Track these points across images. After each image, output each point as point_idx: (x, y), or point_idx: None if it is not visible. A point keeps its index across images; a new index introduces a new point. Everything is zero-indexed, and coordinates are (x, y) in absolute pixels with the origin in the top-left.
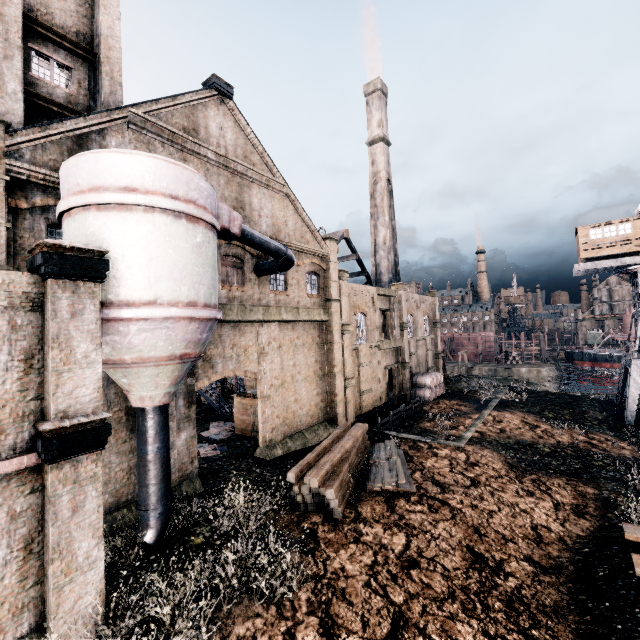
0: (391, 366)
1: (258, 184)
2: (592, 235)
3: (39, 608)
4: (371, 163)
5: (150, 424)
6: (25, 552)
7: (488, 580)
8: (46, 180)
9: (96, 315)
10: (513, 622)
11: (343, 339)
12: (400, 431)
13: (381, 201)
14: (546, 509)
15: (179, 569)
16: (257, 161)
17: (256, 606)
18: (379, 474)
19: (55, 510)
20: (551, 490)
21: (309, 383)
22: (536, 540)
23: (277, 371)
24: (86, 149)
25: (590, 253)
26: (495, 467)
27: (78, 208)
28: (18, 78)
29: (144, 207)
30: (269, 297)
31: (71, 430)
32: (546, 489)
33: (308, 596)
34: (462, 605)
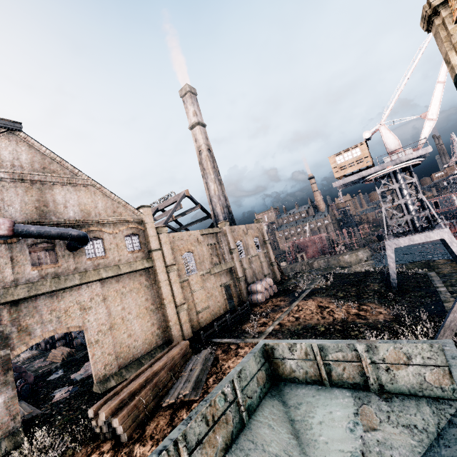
0: (226, 283)
1: (60, 184)
2: (338, 161)
3: None
4: (195, 141)
5: None
6: None
7: None
8: None
9: None
10: None
11: (169, 277)
12: (225, 336)
13: (207, 165)
14: None
15: None
16: (57, 168)
17: None
18: (174, 388)
19: None
20: None
21: (142, 318)
22: None
23: (104, 318)
24: None
25: (340, 173)
26: None
27: None
28: None
29: None
30: (87, 264)
31: None
32: None
33: None
34: None
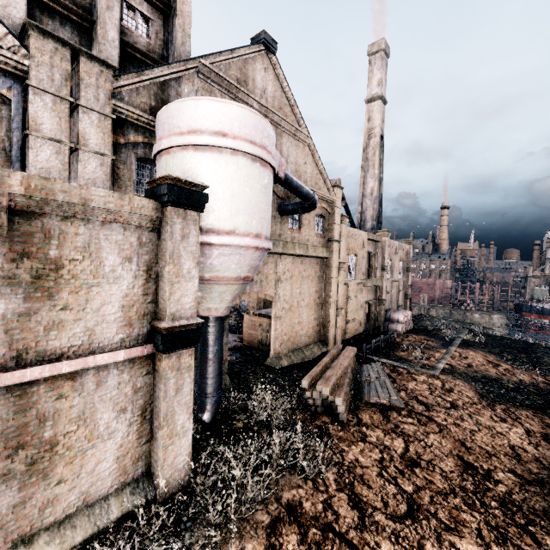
0: (371, 301)
1: (288, 134)
2: None
3: (148, 460)
4: (367, 119)
5: (212, 330)
6: (141, 418)
7: (481, 484)
8: (138, 120)
9: (196, 239)
10: (510, 518)
11: (339, 275)
12: (379, 356)
13: (373, 155)
14: (519, 434)
15: (232, 444)
16: (288, 113)
17: (296, 479)
18: (373, 390)
19: (165, 389)
20: (521, 419)
21: (309, 309)
22: (516, 458)
23: (288, 297)
24: (166, 94)
25: None
26: (468, 395)
27: (177, 147)
28: (116, 27)
29: (231, 150)
30: (287, 234)
31: (178, 329)
32: (516, 418)
33: (334, 477)
34: (463, 500)
